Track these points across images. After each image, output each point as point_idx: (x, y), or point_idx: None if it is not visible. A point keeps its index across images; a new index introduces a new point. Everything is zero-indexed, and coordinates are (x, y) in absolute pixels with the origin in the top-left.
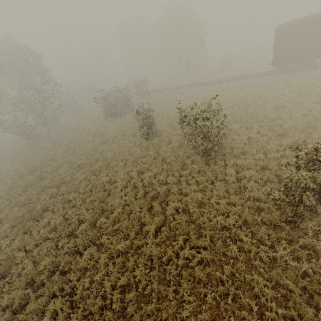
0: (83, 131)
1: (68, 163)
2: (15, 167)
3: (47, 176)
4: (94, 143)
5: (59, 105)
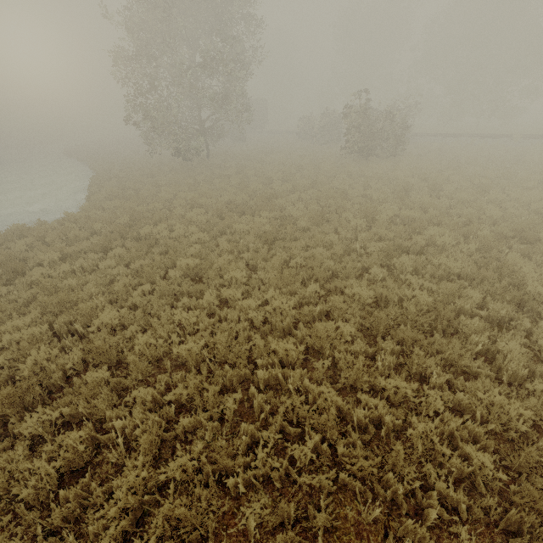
0: (300, 166)
1: (364, 210)
2: (177, 196)
3: (312, 227)
4: (365, 188)
5: (246, 107)
